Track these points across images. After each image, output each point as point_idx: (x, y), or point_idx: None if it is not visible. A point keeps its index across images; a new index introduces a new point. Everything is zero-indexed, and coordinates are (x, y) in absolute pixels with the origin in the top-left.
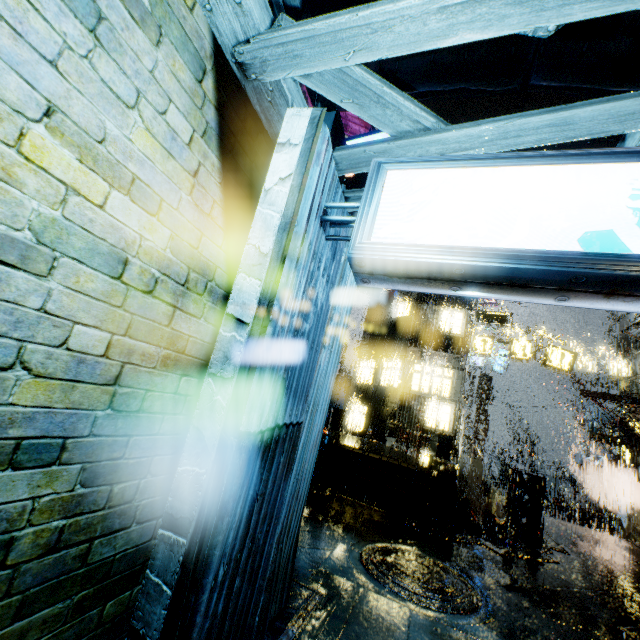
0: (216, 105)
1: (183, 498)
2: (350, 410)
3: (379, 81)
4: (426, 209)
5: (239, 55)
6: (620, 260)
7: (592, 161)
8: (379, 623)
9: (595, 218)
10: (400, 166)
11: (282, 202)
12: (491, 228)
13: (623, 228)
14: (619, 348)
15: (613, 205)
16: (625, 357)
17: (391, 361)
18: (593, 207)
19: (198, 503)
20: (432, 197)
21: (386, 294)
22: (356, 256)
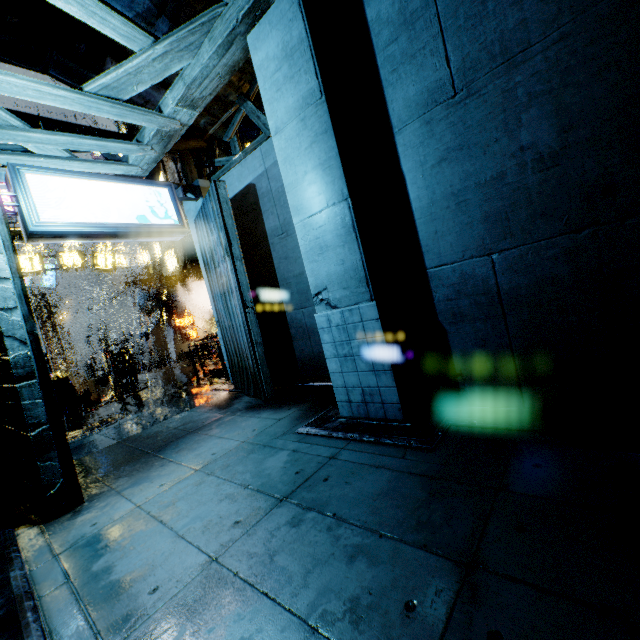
0: None
1: (23, 367)
2: None
3: None
4: (66, 202)
5: None
6: (151, 227)
7: (130, 184)
8: (86, 444)
9: (139, 210)
10: (35, 172)
11: None
12: (103, 213)
13: (148, 214)
14: (139, 244)
15: (143, 204)
16: (145, 250)
17: None
18: (137, 205)
19: (34, 364)
20: (66, 195)
21: None
22: (38, 230)
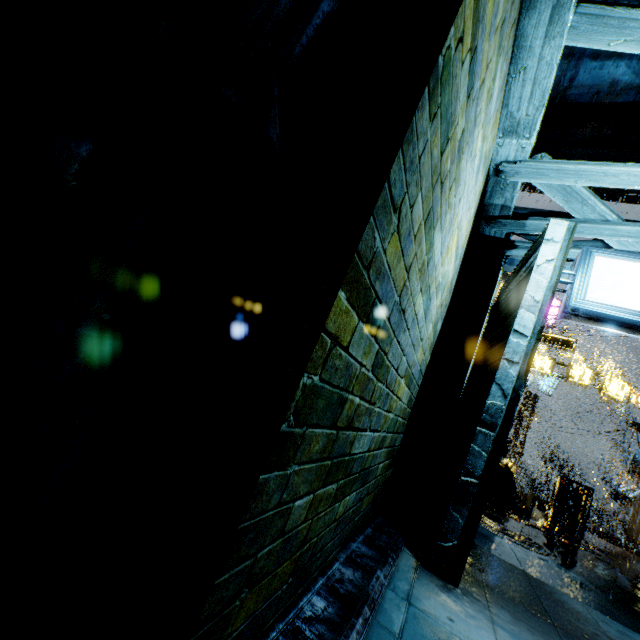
0: (480, 195)
1: (491, 415)
2: None
3: (589, 193)
4: (623, 286)
5: (502, 167)
6: None
7: None
8: (491, 540)
9: None
10: (605, 255)
11: (548, 274)
12: None
13: None
14: None
15: None
16: None
17: None
18: None
19: (500, 418)
20: (627, 279)
21: None
22: (576, 306)
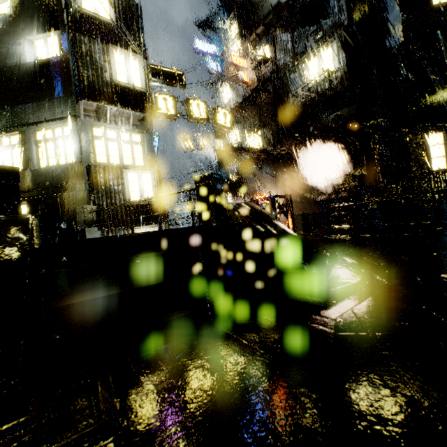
0: None
1: None
2: None
3: None
4: None
5: None
6: None
7: None
8: None
9: None
10: None
11: None
12: None
13: None
14: (215, 134)
15: None
16: (221, 138)
17: (51, 128)
18: None
19: None
20: None
21: None
22: None
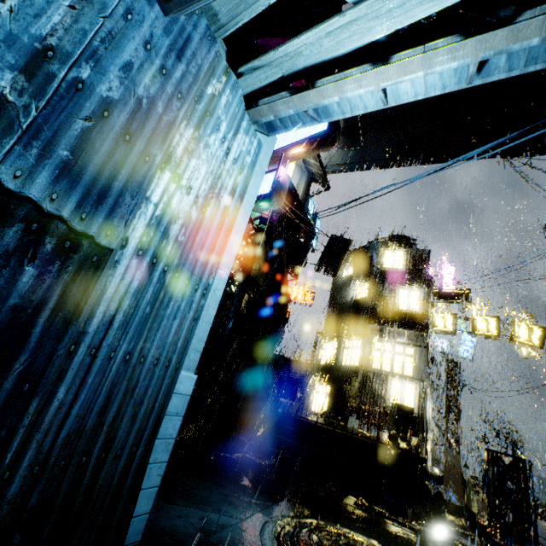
0: None
1: None
2: (314, 391)
3: None
4: None
5: None
6: None
7: None
8: None
9: None
10: None
11: None
12: None
13: None
14: None
15: None
16: None
17: (352, 340)
18: None
19: None
20: None
21: (346, 279)
22: None
